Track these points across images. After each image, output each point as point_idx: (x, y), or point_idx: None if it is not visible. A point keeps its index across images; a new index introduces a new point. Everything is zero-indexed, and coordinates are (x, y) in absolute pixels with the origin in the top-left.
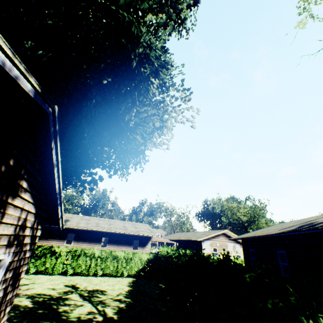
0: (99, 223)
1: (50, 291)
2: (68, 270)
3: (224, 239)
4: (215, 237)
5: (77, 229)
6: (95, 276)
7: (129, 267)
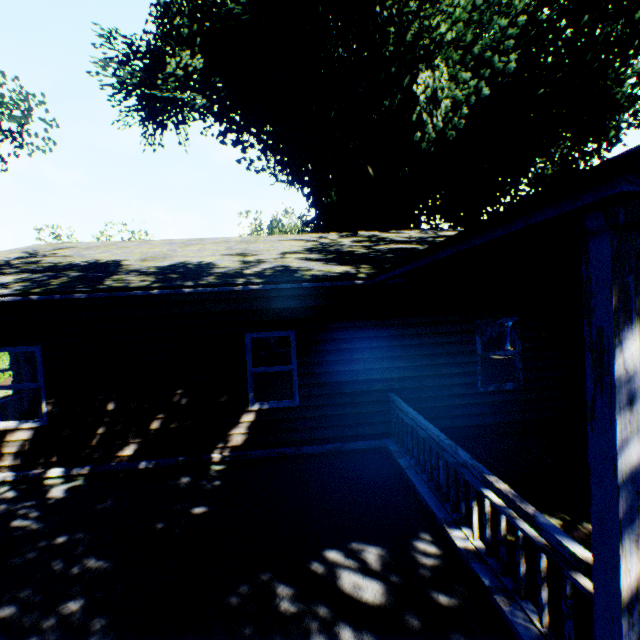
0: None
1: None
2: None
3: None
4: None
5: None
6: None
7: None
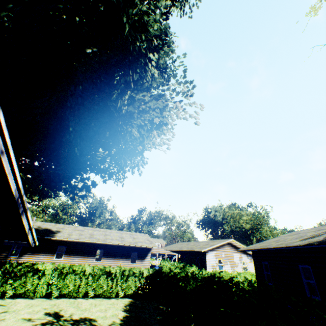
0: (94, 234)
1: (24, 324)
2: (53, 291)
3: (229, 250)
4: (220, 247)
5: (69, 241)
6: (85, 298)
7: (126, 285)
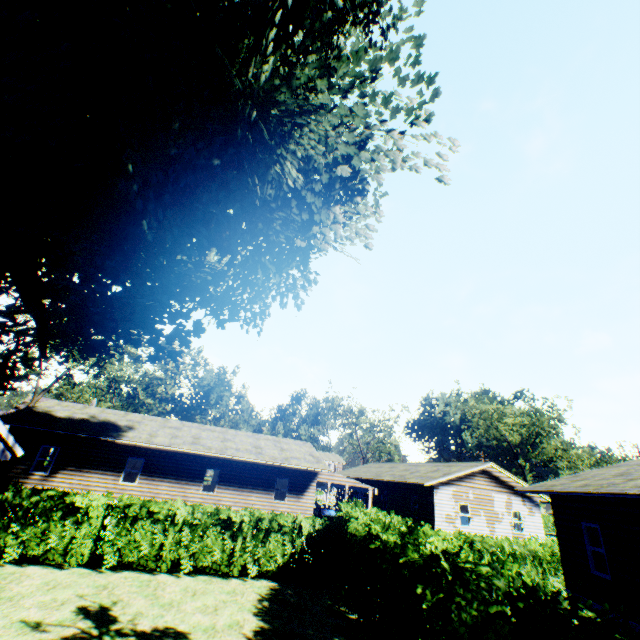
0: (201, 436)
1: (20, 639)
2: (105, 556)
3: (485, 485)
4: (464, 479)
5: (151, 448)
6: (174, 574)
7: (263, 552)
